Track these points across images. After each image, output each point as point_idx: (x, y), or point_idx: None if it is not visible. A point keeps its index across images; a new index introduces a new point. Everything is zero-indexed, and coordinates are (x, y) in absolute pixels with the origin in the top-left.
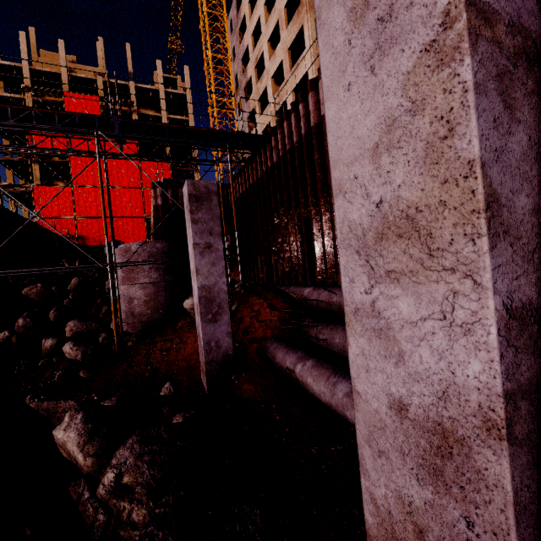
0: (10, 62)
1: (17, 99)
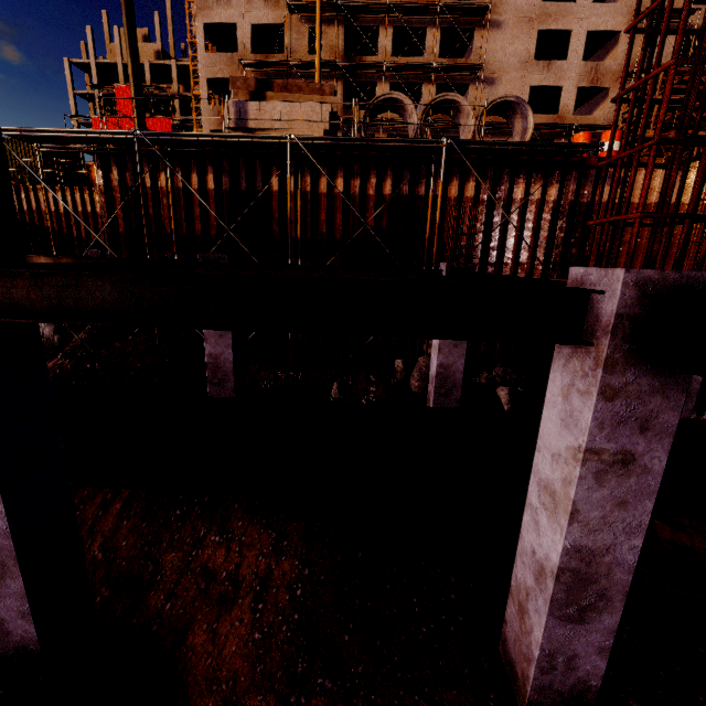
0: (83, 60)
1: (91, 94)
